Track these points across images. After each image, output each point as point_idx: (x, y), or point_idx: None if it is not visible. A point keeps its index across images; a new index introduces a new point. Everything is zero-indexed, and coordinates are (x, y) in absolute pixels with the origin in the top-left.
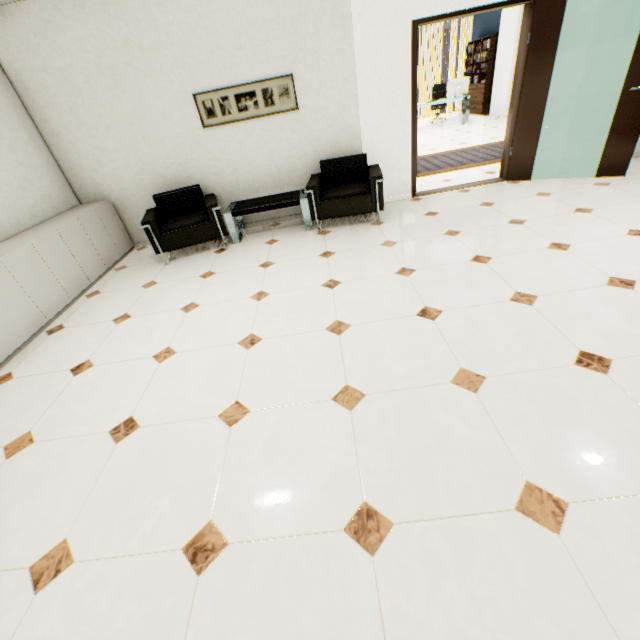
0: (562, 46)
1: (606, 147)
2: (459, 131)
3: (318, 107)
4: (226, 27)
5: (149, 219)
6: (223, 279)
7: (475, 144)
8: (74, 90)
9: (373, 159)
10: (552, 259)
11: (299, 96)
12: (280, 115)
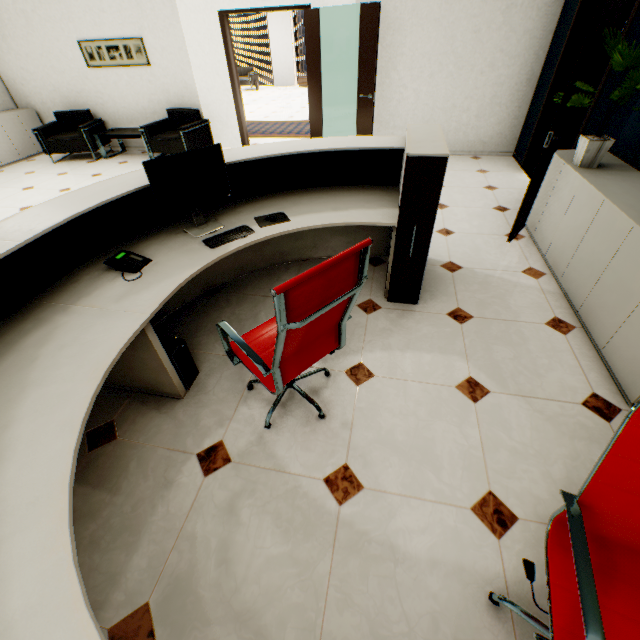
0: (335, 50)
1: None
2: None
3: (164, 66)
4: None
5: (39, 128)
6: (65, 178)
7: None
8: (3, 24)
9: (210, 115)
10: None
11: (150, 55)
12: (139, 67)
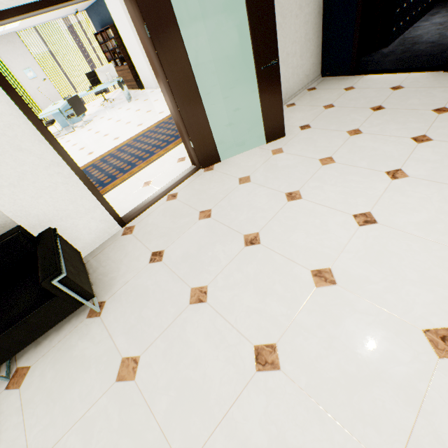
0: (184, 34)
1: (264, 119)
2: (130, 110)
3: None
4: None
5: None
6: None
7: (150, 123)
8: None
9: (40, 220)
10: (339, 313)
11: None
12: None
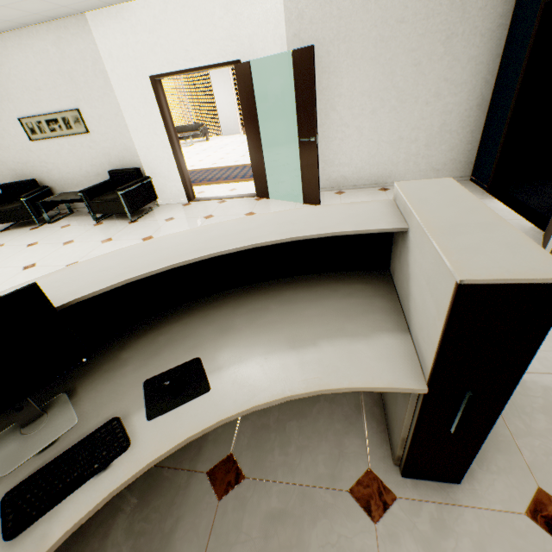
0: (270, 98)
1: (303, 181)
2: None
3: (103, 132)
4: (28, 76)
5: None
6: None
7: None
8: None
9: (152, 171)
10: None
11: (88, 123)
12: (79, 136)
